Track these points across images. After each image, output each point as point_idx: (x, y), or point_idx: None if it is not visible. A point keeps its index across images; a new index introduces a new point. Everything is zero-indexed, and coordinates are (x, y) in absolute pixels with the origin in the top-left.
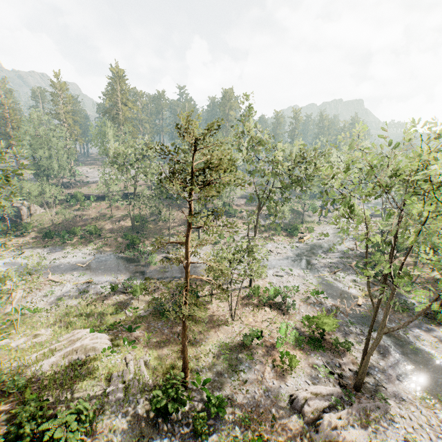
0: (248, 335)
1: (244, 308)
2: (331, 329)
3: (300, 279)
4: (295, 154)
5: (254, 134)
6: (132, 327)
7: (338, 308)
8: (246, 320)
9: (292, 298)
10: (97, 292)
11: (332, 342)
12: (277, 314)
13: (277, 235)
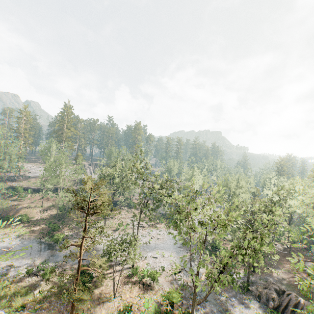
0: (122, 309)
1: (125, 285)
2: (177, 301)
3: (168, 260)
4: (162, 181)
5: (139, 168)
6: (36, 306)
7: (188, 283)
8: (125, 296)
9: (160, 275)
10: (14, 275)
11: (178, 312)
12: (147, 290)
13: (160, 223)
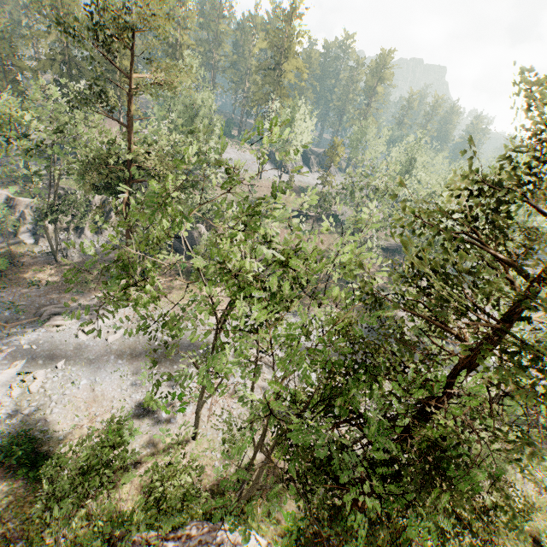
0: None
1: None
2: None
3: None
4: None
5: None
6: None
7: None
8: None
9: None
10: None
11: None
12: None
13: None
